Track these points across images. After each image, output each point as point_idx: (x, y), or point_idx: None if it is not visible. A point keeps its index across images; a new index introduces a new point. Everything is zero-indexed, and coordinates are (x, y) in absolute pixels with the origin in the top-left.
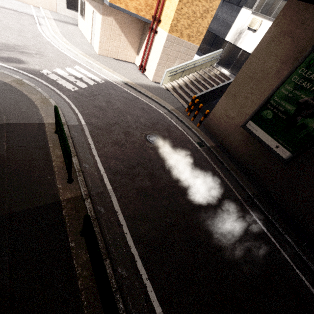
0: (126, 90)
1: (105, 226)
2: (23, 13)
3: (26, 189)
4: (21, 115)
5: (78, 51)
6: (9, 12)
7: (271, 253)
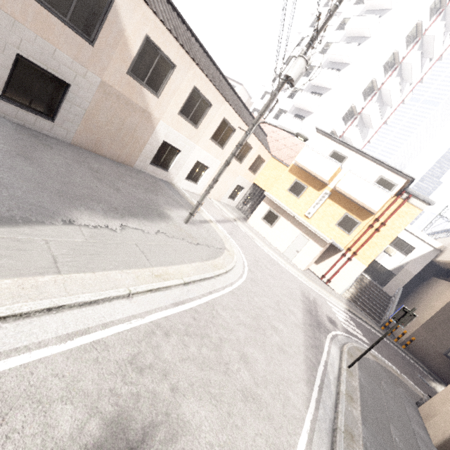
0: (357, 320)
1: None
2: (229, 221)
3: None
4: (418, 398)
5: (301, 274)
6: (232, 228)
7: None
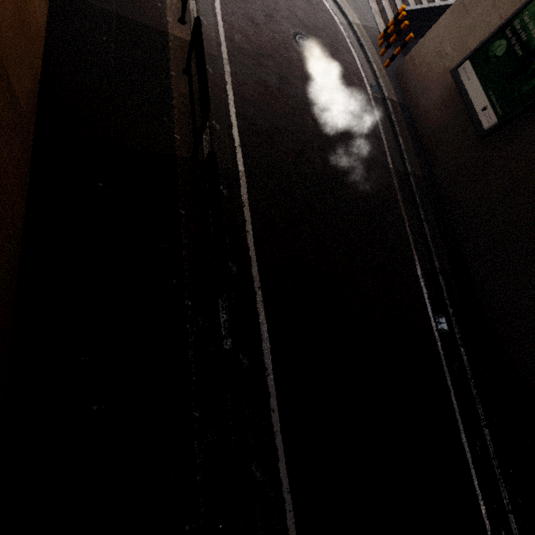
0: None
1: (209, 85)
2: None
3: (134, 2)
4: None
5: None
6: None
7: (392, 223)
